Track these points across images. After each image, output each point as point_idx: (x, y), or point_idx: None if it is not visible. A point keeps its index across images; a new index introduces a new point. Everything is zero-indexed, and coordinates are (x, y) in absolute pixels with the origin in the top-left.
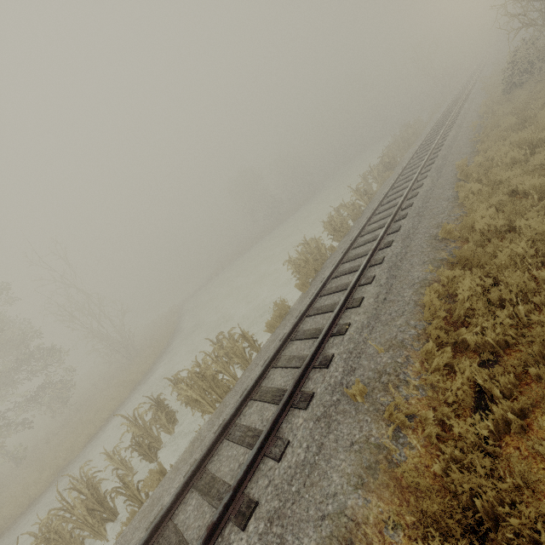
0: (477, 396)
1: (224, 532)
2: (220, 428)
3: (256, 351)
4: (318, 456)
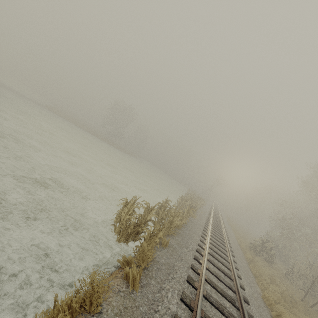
0: None
1: None
2: None
3: None
4: None
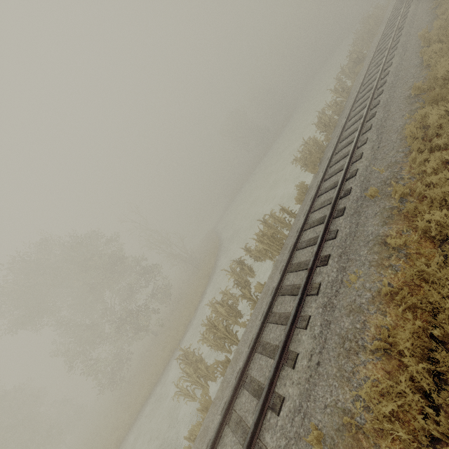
0: (448, 168)
1: (316, 271)
2: (292, 246)
3: (293, 217)
4: (357, 227)
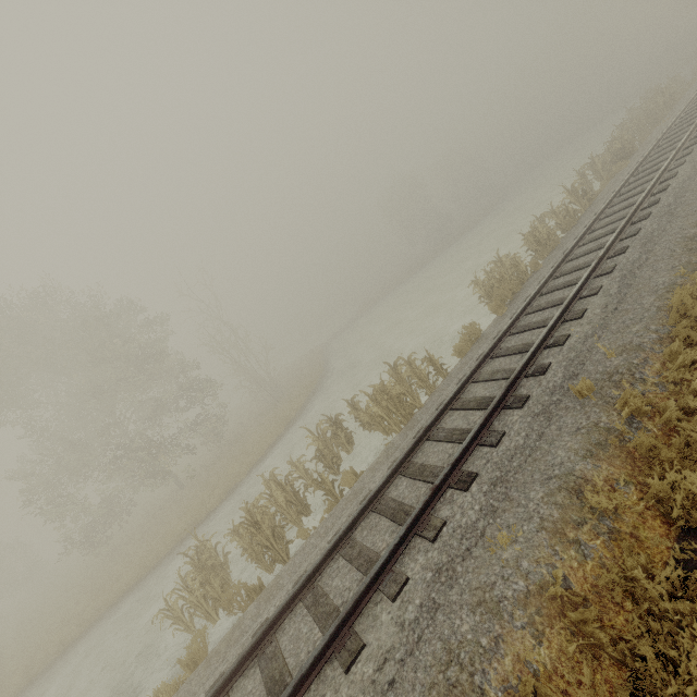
0: None
1: (445, 495)
2: (421, 430)
3: (443, 376)
4: (539, 441)
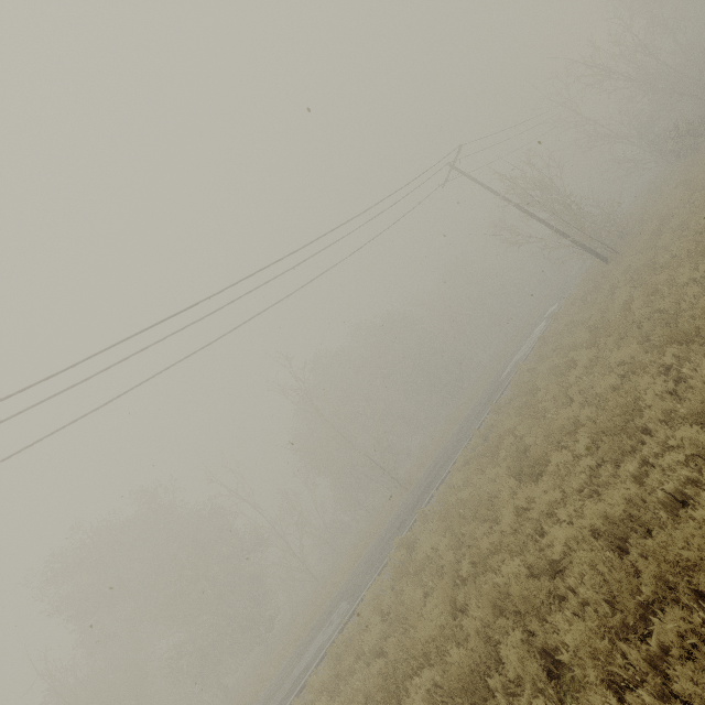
0: None
1: None
2: None
3: None
4: None
